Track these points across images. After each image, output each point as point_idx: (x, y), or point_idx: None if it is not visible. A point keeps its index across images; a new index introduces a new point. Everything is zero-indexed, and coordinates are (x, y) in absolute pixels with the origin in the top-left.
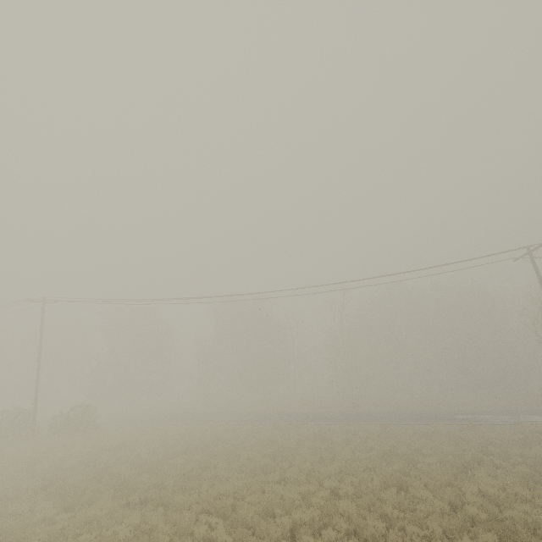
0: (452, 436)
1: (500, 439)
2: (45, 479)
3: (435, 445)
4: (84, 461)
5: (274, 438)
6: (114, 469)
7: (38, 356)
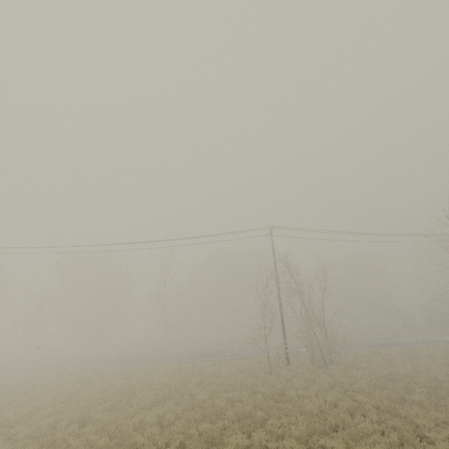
0: (192, 371)
1: (228, 370)
2: None
3: (169, 380)
4: None
5: (43, 384)
6: None
7: None
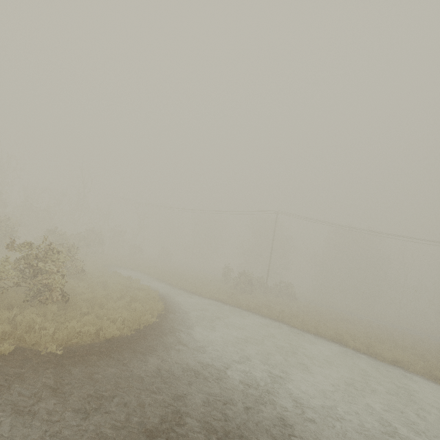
0: None
1: None
2: (364, 334)
3: None
4: (352, 326)
5: None
6: (399, 342)
7: (271, 247)
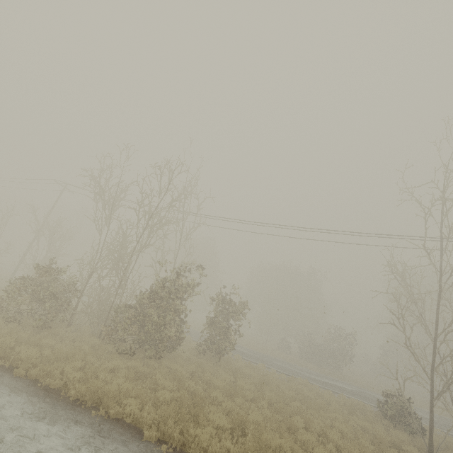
0: None
1: None
2: None
3: None
4: None
5: None
6: None
7: None
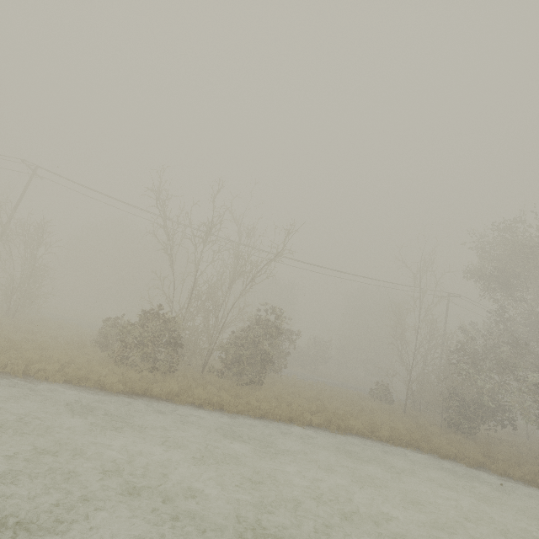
0: None
1: None
2: None
3: None
4: None
5: None
6: None
7: None
